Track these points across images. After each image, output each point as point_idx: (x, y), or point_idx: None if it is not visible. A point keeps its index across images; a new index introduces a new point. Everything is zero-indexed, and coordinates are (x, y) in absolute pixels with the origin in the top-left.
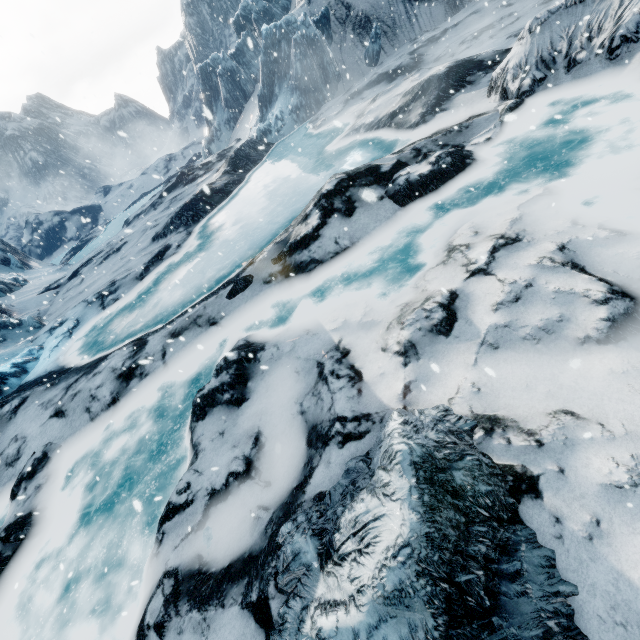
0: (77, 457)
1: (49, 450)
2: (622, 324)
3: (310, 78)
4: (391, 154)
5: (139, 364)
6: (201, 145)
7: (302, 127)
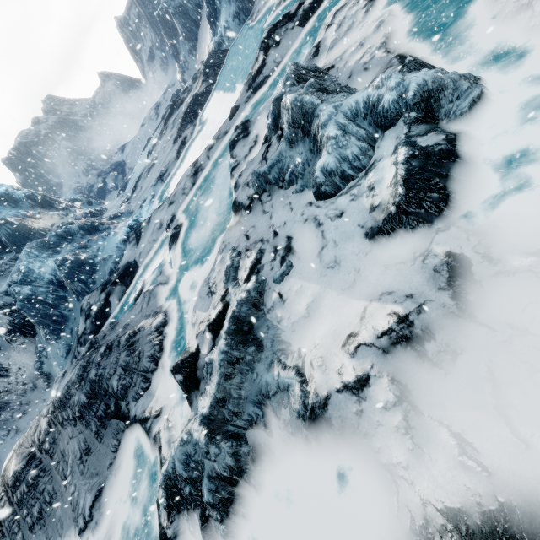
0: (187, 209)
1: (174, 214)
2: (370, 11)
3: None
4: (296, 3)
5: (199, 167)
6: (175, 85)
7: (244, 27)
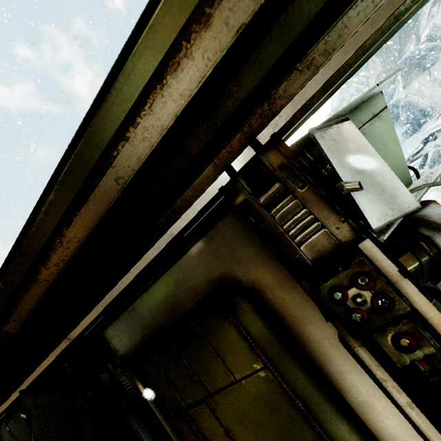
0: None
1: None
2: None
3: (412, 117)
4: None
5: None
6: None
7: (410, 138)
